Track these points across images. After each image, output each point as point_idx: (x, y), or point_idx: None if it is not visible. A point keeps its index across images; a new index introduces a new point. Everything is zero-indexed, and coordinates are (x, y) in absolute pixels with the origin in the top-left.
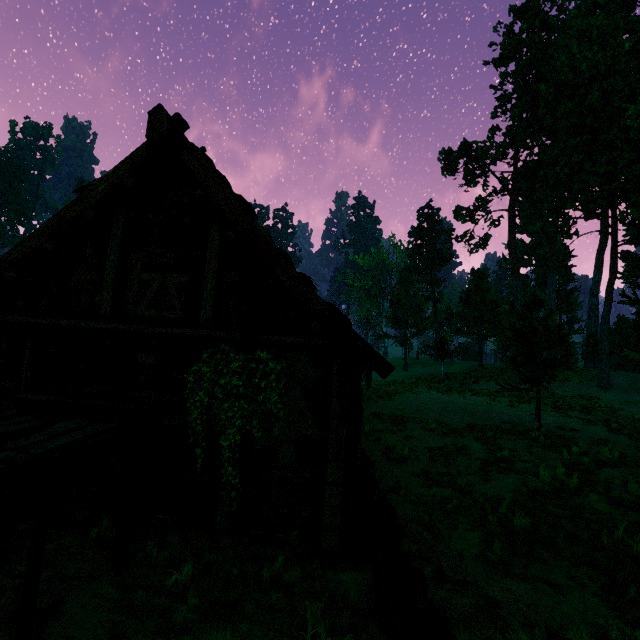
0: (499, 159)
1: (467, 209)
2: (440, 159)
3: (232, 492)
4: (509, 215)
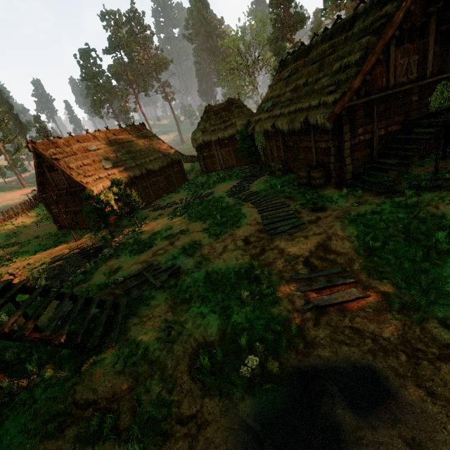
0: None
1: None
2: None
3: None
4: None
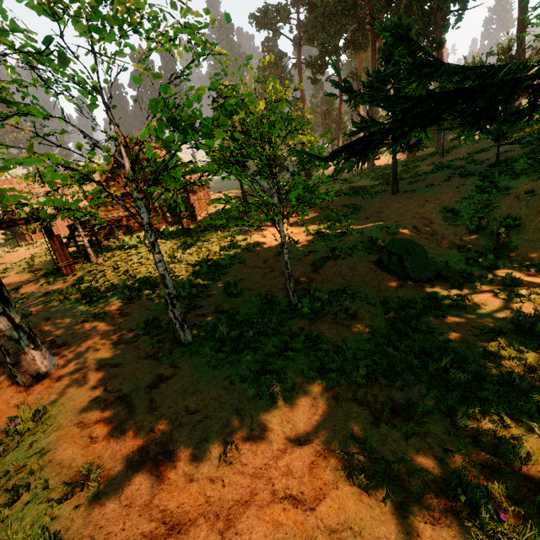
0: (288, 16)
1: (275, 60)
2: (250, 22)
3: (169, 218)
4: (297, 63)
